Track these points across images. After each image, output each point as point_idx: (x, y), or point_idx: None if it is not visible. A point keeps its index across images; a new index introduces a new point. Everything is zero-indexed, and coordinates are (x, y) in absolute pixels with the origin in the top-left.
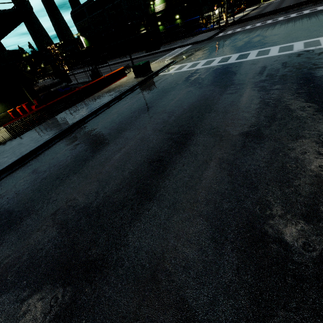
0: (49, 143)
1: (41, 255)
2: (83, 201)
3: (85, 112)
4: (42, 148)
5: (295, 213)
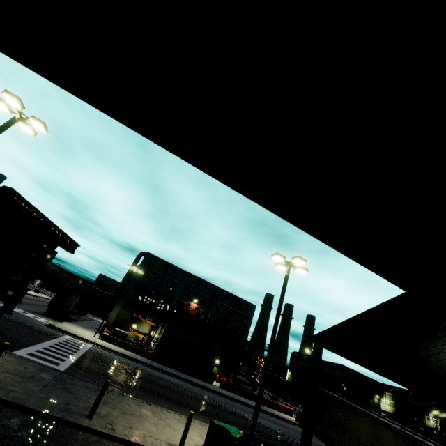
0: (233, 399)
1: (228, 409)
2: (241, 413)
3: (254, 404)
4: (230, 398)
5: (285, 443)
